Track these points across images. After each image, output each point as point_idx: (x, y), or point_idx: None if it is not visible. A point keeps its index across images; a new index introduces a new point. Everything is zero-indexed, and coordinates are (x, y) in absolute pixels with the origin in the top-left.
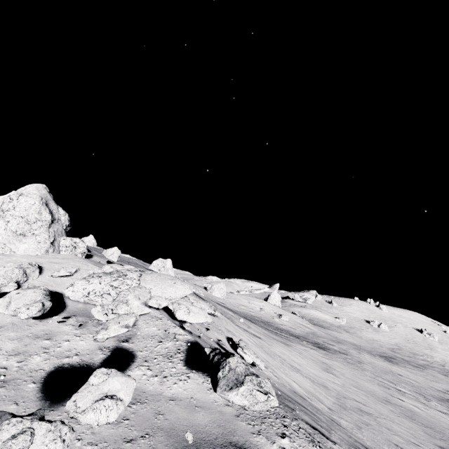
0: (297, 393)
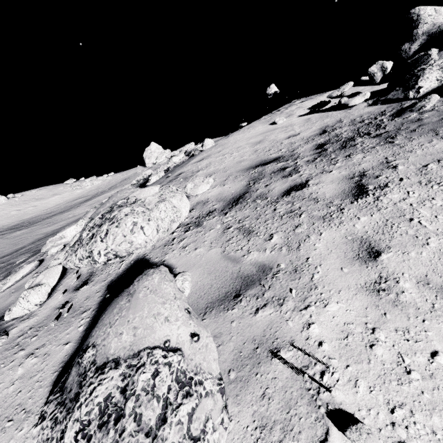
0: None
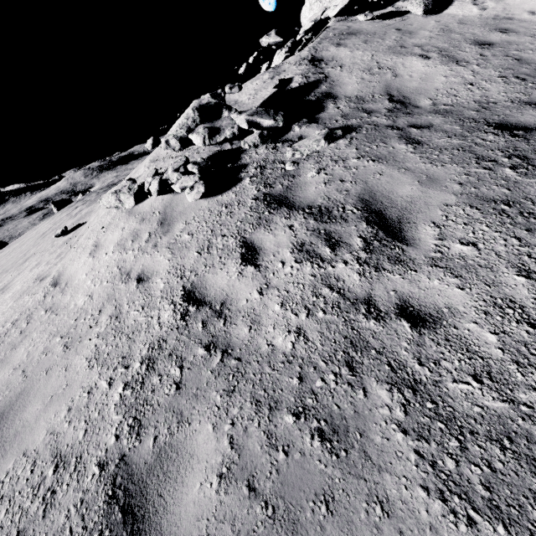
0: (500, 17)
